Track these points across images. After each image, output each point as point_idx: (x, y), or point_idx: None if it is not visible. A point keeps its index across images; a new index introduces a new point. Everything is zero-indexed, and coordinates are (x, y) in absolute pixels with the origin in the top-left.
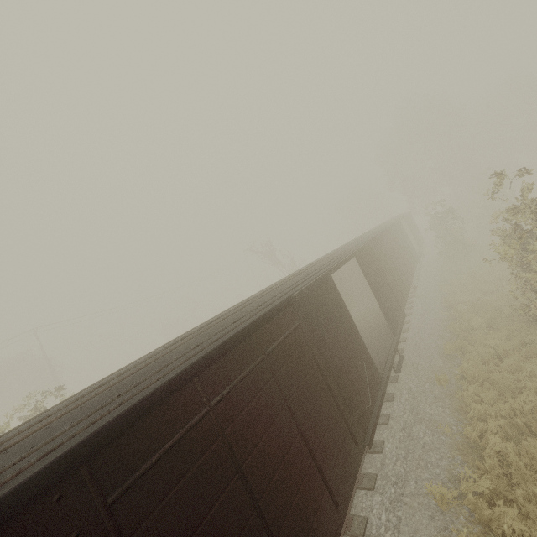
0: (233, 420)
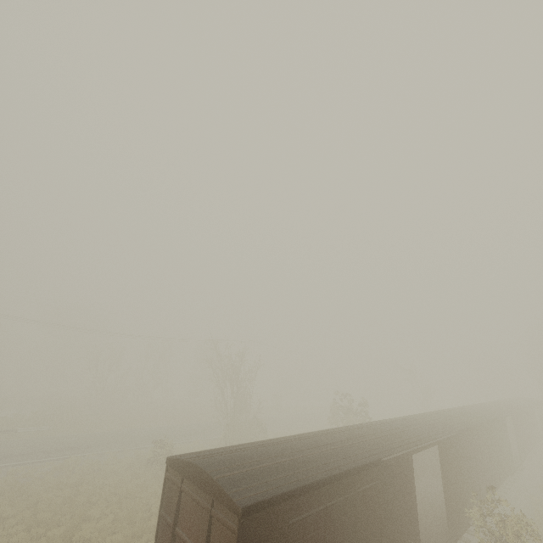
0: (492, 436)
